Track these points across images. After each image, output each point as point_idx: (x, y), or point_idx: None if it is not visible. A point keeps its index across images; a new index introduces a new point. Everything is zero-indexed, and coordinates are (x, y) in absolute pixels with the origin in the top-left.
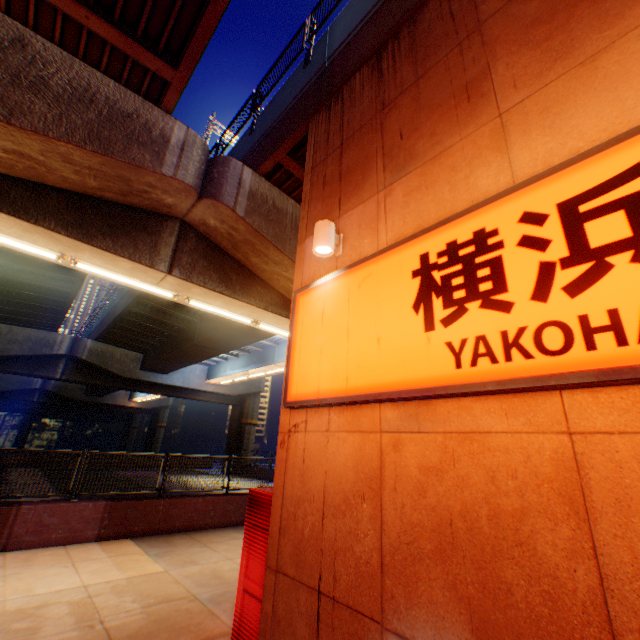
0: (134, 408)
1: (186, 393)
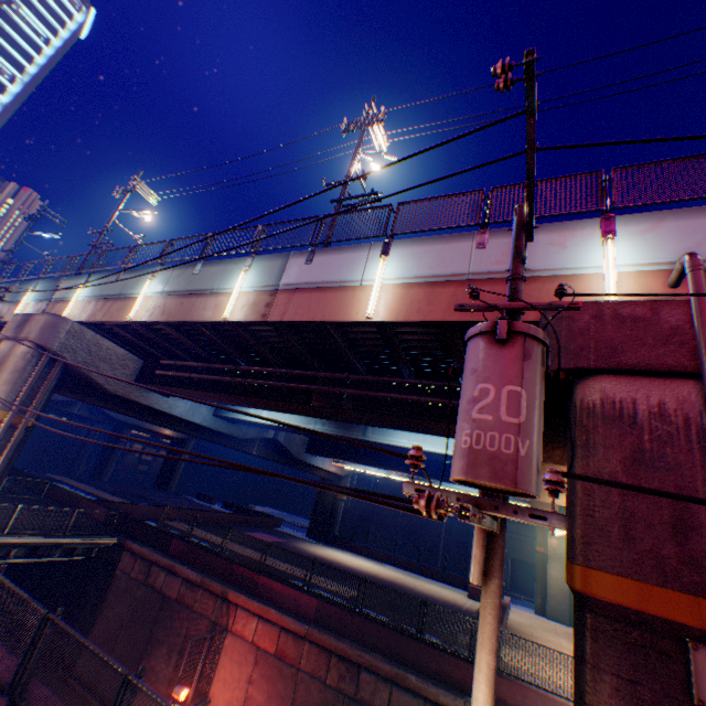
0: (163, 434)
1: (313, 469)
